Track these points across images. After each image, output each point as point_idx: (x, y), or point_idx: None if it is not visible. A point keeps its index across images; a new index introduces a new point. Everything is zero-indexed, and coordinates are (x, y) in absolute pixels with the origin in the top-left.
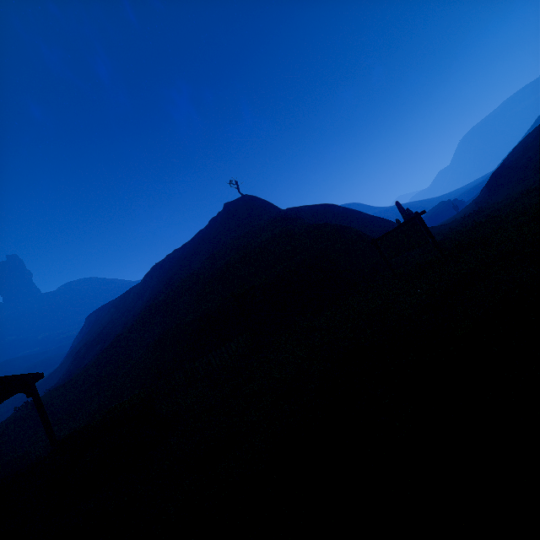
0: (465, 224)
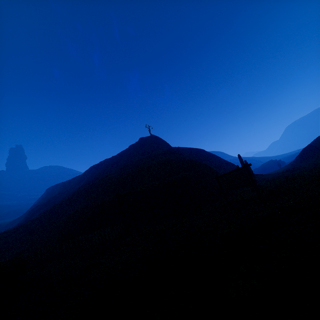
0: (282, 176)
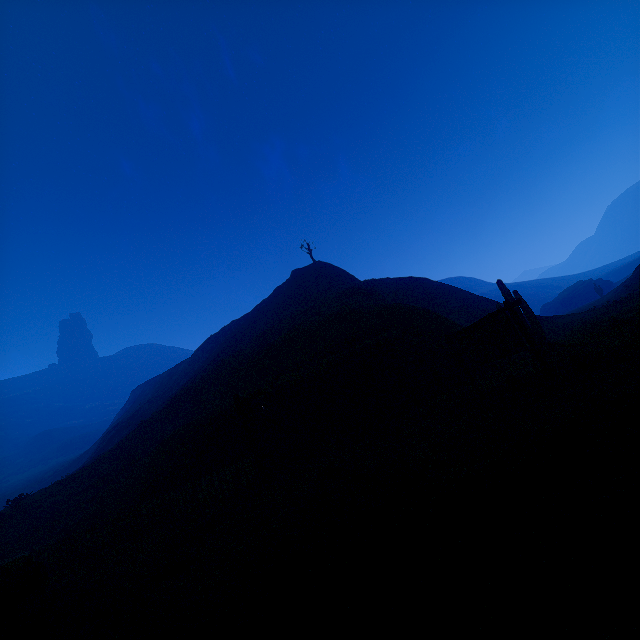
0: (605, 316)
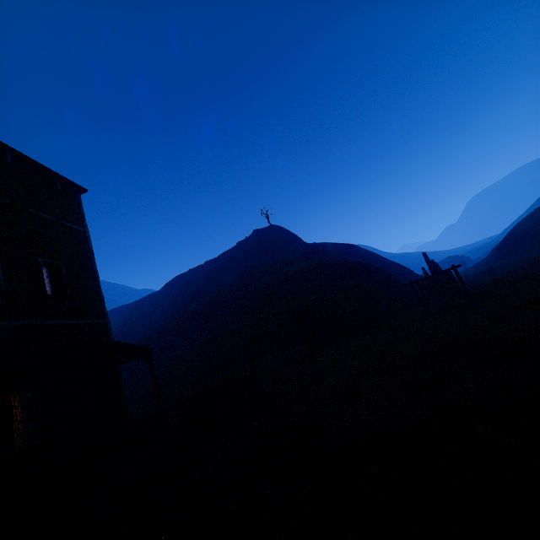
0: (479, 280)
